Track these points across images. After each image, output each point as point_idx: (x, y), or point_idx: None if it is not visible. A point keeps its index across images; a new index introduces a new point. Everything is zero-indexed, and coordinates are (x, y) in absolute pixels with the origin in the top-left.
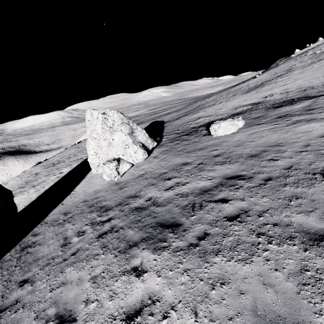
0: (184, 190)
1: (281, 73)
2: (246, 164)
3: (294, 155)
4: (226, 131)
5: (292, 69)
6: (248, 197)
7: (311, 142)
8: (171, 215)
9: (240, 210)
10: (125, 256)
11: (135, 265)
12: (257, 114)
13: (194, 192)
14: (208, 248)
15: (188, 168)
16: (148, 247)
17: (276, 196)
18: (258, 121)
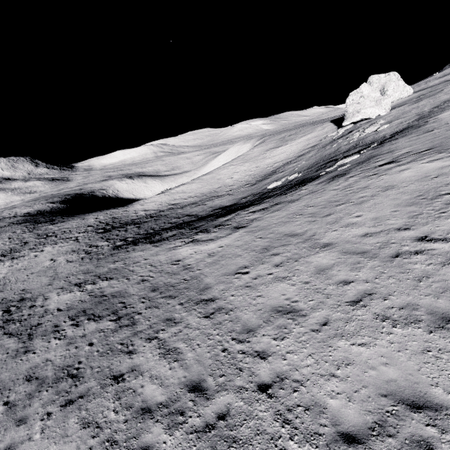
0: None
1: None
2: None
3: None
4: None
5: None
6: None
7: None
8: None
9: None
10: None
11: None
12: None
13: None
14: None
15: None
16: None
17: None
18: None
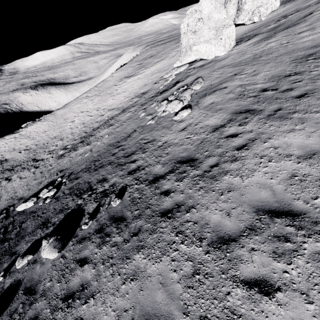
0: None
1: None
2: None
3: None
4: None
5: None
6: None
7: None
8: None
9: None
10: None
11: None
12: None
13: None
14: None
15: None
16: None
17: None
18: None
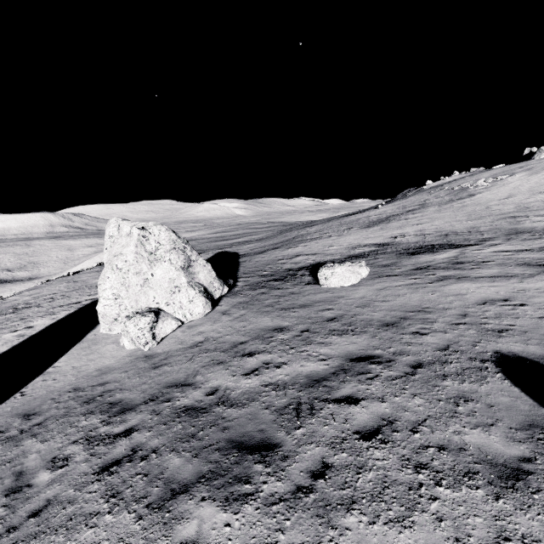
0: (279, 377)
1: (412, 208)
2: (379, 338)
3: (449, 328)
4: (343, 281)
5: (427, 205)
6: (390, 395)
7: (468, 310)
8: (258, 426)
9: (381, 419)
10: (162, 518)
11: (185, 539)
12: (386, 260)
13: (298, 381)
14: (333, 495)
15: (284, 337)
16: (212, 496)
17: (434, 396)
18: (389, 271)
